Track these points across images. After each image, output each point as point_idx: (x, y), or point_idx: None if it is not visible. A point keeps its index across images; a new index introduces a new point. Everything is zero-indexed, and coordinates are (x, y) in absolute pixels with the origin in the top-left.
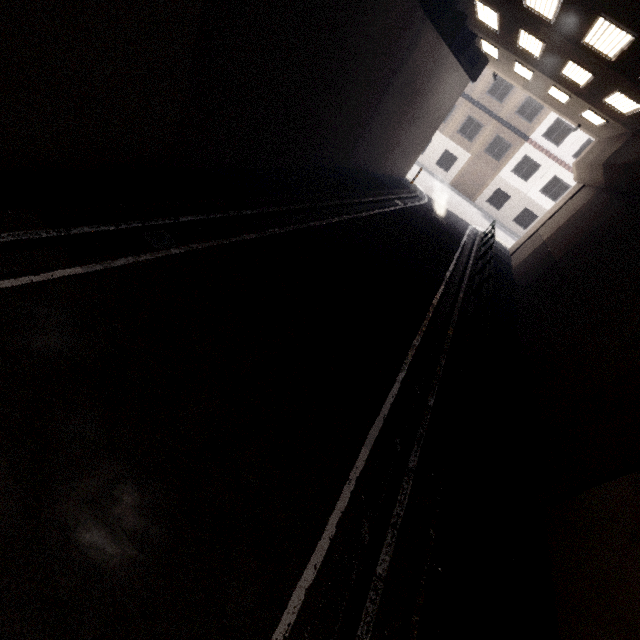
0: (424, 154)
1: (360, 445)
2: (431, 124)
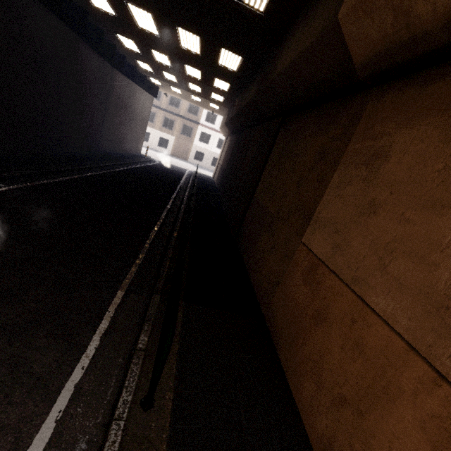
0: (149, 142)
1: (149, 235)
2: (142, 122)
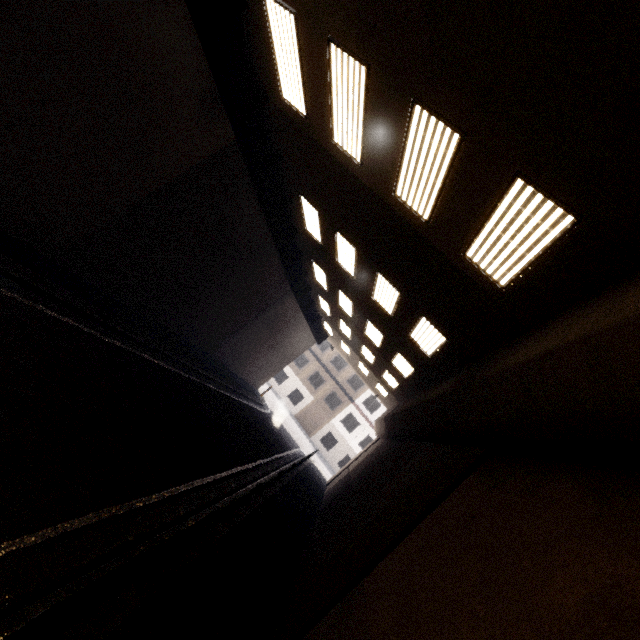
0: (280, 385)
1: (90, 511)
2: (286, 357)
